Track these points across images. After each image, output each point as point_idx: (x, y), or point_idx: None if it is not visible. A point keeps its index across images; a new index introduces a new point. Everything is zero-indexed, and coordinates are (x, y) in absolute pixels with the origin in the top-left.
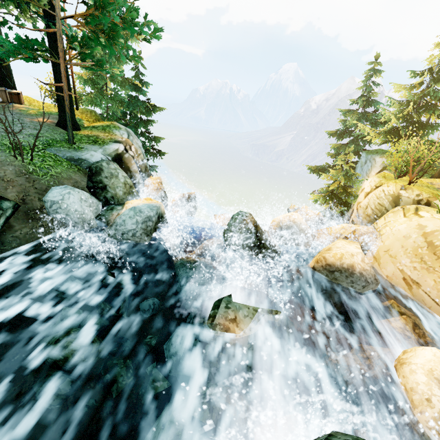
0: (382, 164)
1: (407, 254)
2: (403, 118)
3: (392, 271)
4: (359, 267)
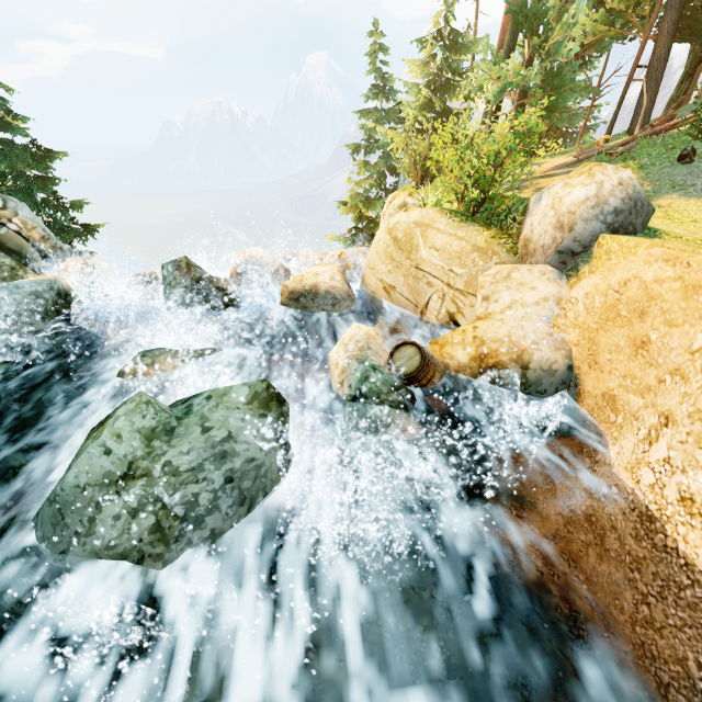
0: None
1: (380, 259)
2: (427, 108)
3: (374, 285)
4: (325, 285)
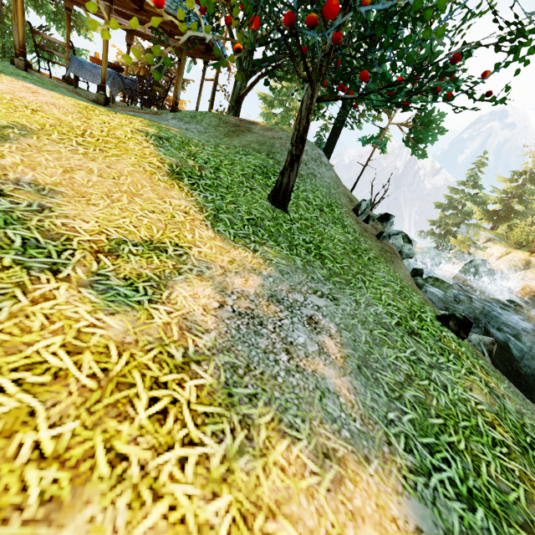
0: (486, 237)
1: None
2: (503, 204)
3: None
4: None
